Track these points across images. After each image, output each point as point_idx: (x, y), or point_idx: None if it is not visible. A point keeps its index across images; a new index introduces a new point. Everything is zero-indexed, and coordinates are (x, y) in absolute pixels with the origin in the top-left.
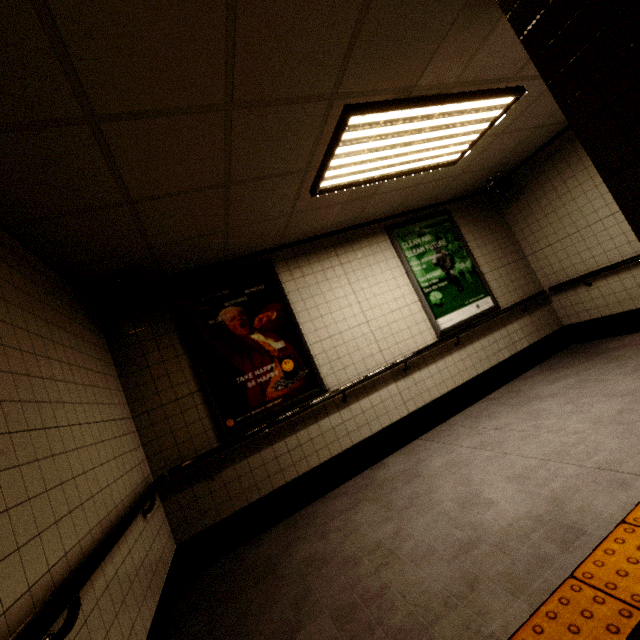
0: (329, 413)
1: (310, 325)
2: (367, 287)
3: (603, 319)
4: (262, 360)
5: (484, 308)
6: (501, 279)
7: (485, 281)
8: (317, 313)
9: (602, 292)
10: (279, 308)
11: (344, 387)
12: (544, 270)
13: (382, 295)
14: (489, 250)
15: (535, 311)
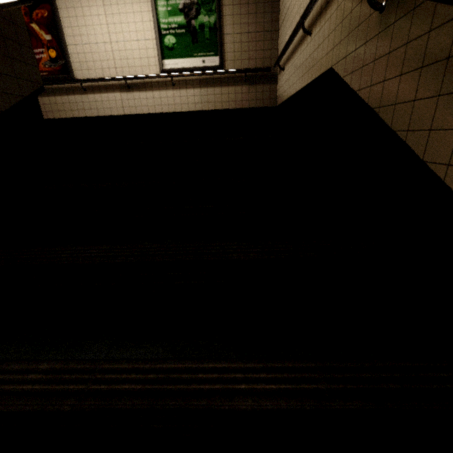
0: (75, 93)
1: (70, 30)
2: (117, 13)
3: (282, 104)
4: (37, 44)
5: (209, 65)
6: (239, 45)
7: (220, 41)
8: (76, 23)
9: (285, 79)
10: (49, 9)
11: (80, 80)
12: (280, 48)
13: (127, 24)
14: (242, 11)
15: (257, 85)
